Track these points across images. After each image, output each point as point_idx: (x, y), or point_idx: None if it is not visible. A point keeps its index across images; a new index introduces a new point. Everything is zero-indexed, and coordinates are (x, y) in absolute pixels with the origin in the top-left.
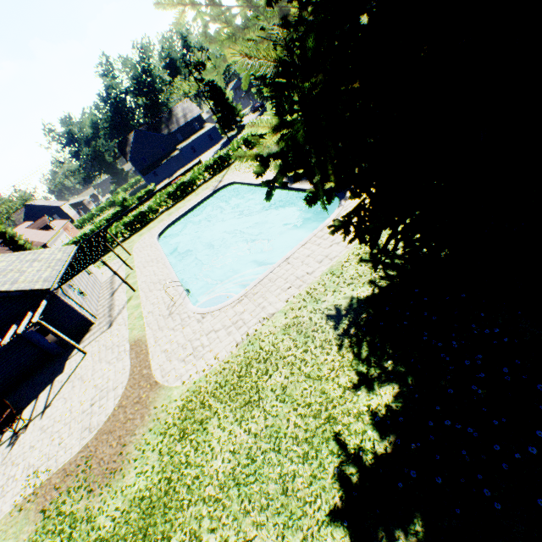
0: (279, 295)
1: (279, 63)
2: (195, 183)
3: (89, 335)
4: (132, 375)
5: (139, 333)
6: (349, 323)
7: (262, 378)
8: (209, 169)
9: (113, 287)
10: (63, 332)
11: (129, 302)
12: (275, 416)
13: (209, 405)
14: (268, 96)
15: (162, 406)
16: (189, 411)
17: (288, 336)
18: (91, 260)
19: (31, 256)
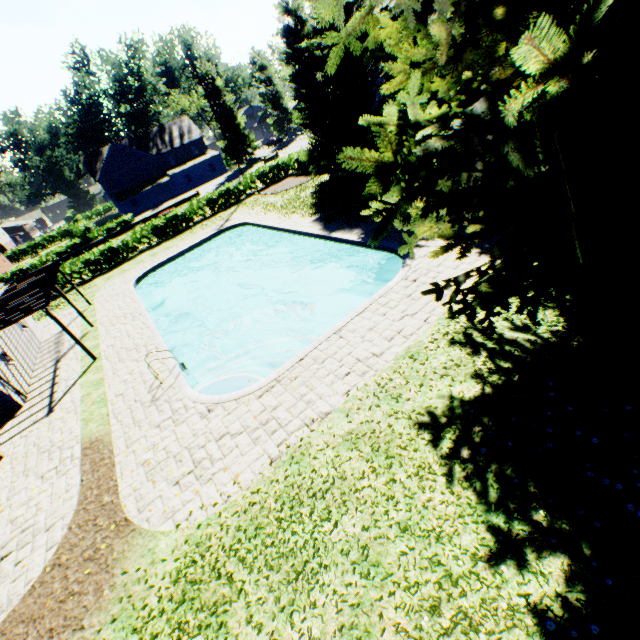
0: (334, 385)
1: None
2: (191, 218)
3: (10, 425)
4: (83, 504)
5: (99, 428)
6: (457, 439)
7: (321, 527)
8: (212, 204)
9: (59, 350)
10: None
11: (85, 376)
12: (356, 606)
13: (228, 574)
14: (301, 124)
15: (137, 569)
16: (189, 583)
17: (358, 453)
18: (29, 309)
19: None
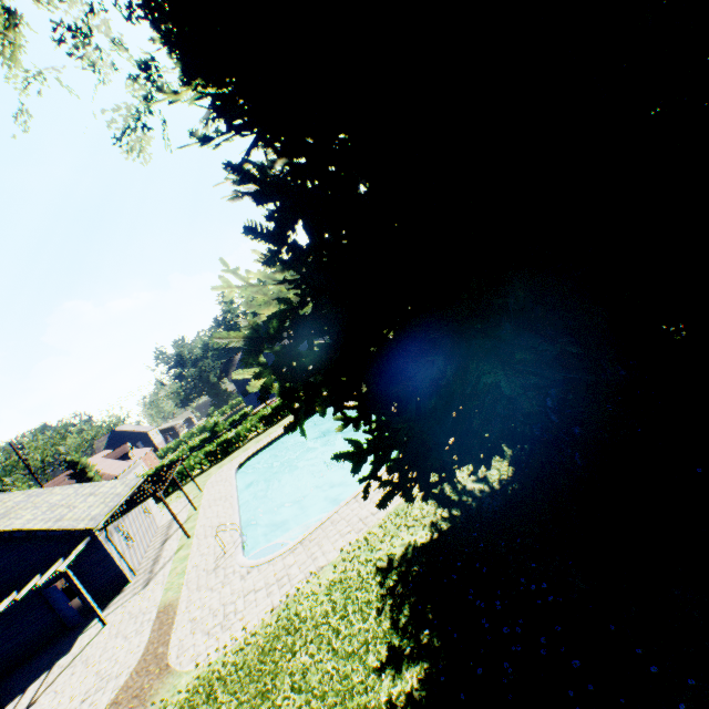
0: (336, 542)
1: (247, 339)
2: (292, 404)
3: (118, 598)
4: (145, 655)
5: (174, 594)
6: (396, 578)
7: (285, 657)
8: None
9: (168, 532)
10: (90, 591)
11: (178, 552)
12: None
13: (214, 697)
14: None
15: (162, 700)
16: (190, 707)
17: (329, 596)
18: (149, 494)
19: (91, 488)
